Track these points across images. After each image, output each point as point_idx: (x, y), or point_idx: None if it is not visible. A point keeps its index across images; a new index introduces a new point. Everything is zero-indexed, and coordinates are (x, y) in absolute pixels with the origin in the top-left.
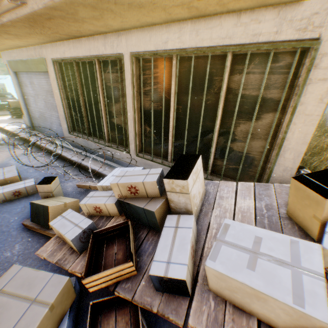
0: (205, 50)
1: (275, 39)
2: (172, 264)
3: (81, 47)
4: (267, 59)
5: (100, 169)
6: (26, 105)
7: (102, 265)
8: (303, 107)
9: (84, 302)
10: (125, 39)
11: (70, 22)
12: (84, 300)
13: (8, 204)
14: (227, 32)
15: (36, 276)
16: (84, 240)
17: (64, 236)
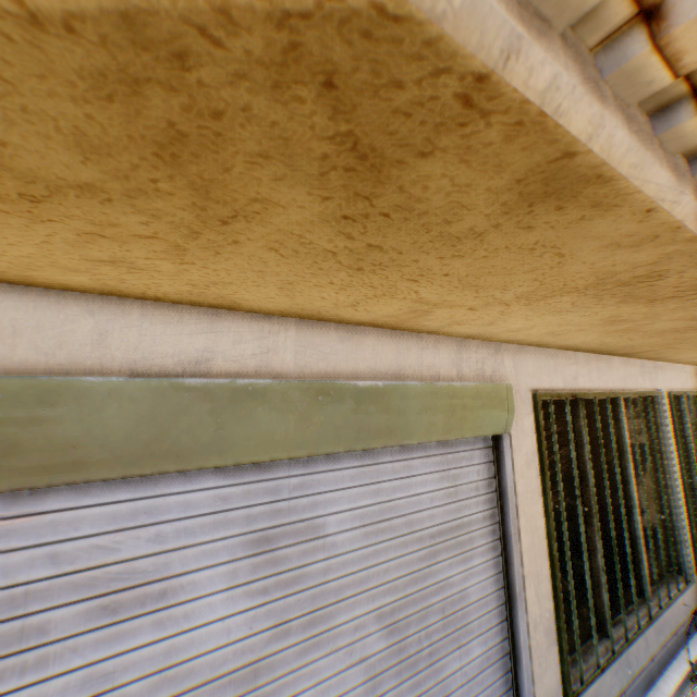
0: None
1: None
2: None
3: (610, 371)
4: None
5: None
6: None
7: None
8: None
9: None
10: (659, 371)
11: None
12: None
13: None
14: None
15: None
16: None
17: None
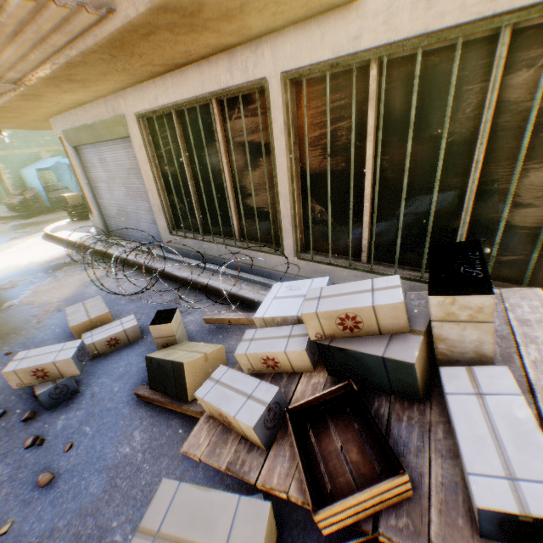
0: (448, 35)
1: None
2: (525, 482)
3: (187, 82)
4: None
5: (233, 288)
6: (95, 197)
7: (323, 475)
8: None
9: (282, 539)
10: (270, 51)
11: (181, 35)
12: (282, 536)
13: (103, 361)
14: None
15: (208, 501)
16: (270, 424)
17: (234, 419)
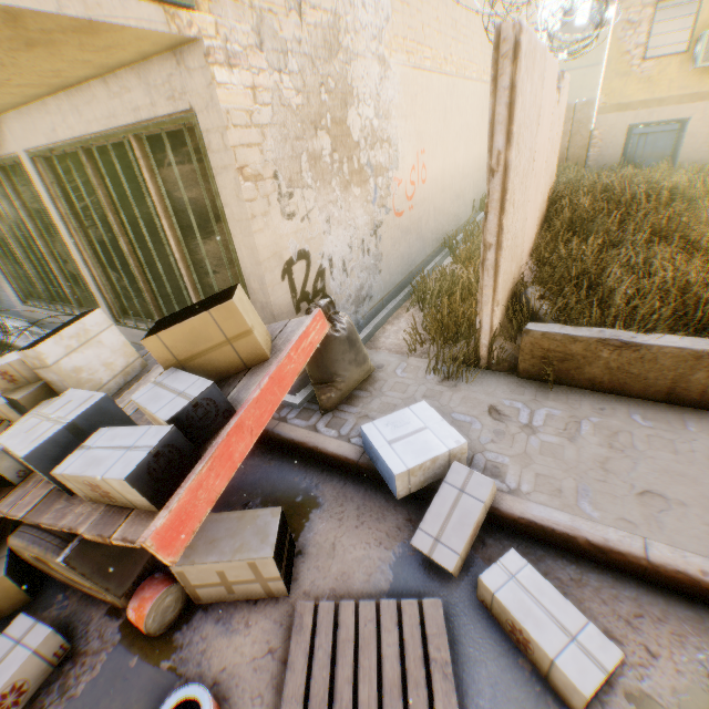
0: (100, 139)
1: (157, 115)
2: None
3: None
4: (177, 141)
5: None
6: None
7: None
8: (230, 211)
9: None
10: (9, 129)
11: None
12: None
13: None
14: (107, 107)
15: None
16: None
17: None
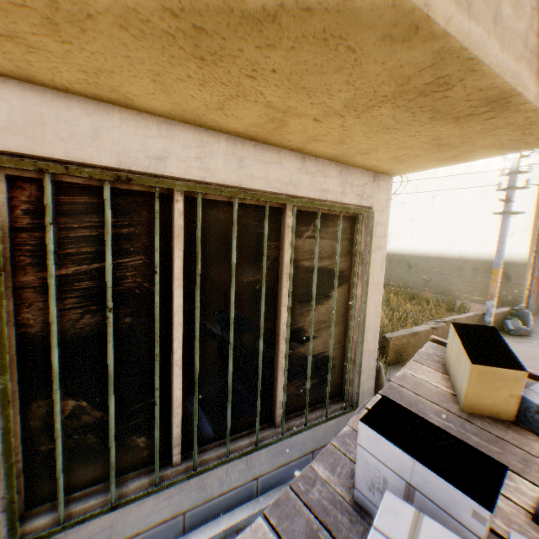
0: (260, 196)
1: (342, 200)
2: None
3: None
4: (326, 220)
5: None
6: None
7: None
8: (372, 277)
9: None
10: None
11: None
12: None
13: None
14: (290, 175)
15: None
16: None
17: None
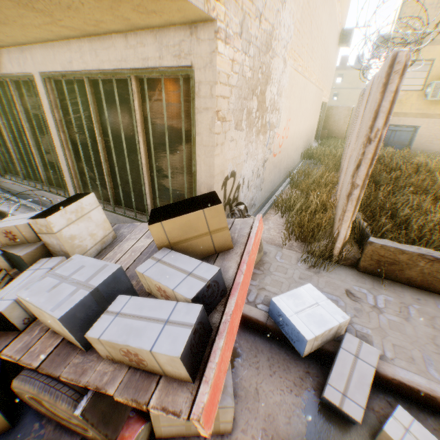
0: (107, 74)
1: (161, 65)
2: (3, 301)
3: None
4: (168, 85)
5: None
6: None
7: None
8: (201, 138)
9: None
10: (31, 56)
11: None
12: None
13: None
14: (121, 54)
15: None
16: None
17: None
